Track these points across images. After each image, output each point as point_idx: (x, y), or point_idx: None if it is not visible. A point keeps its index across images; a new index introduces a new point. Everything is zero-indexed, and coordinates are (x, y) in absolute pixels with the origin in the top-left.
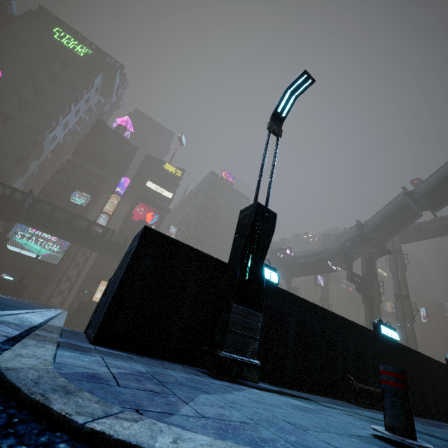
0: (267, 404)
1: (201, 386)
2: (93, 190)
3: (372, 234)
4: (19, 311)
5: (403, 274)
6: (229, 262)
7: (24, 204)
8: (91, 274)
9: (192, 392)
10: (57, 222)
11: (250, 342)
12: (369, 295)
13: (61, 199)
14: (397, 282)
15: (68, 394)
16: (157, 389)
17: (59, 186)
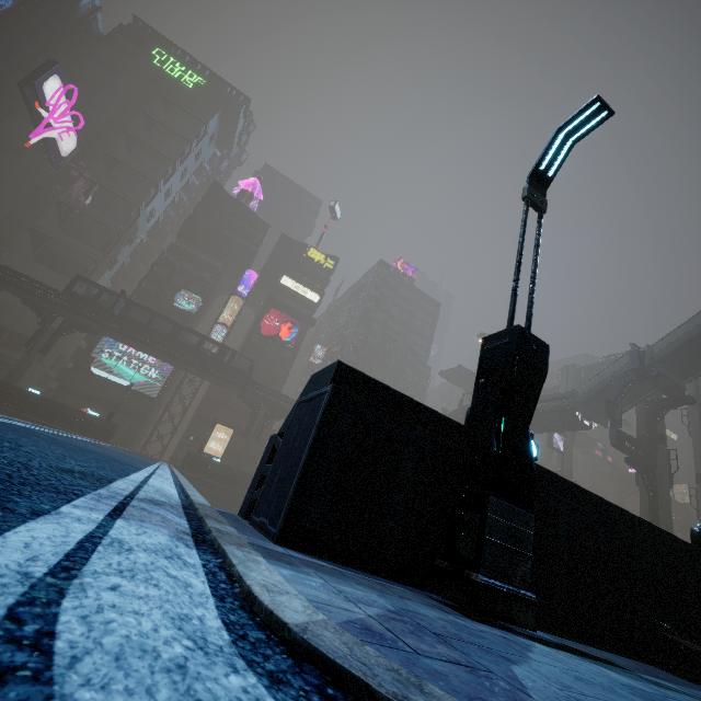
0: (597, 685)
1: (482, 641)
2: (205, 289)
3: (660, 369)
4: (140, 473)
5: None
6: (472, 424)
7: (115, 309)
8: (201, 413)
9: (496, 660)
10: (157, 337)
11: (519, 561)
12: (649, 472)
13: (161, 302)
14: None
15: (424, 693)
16: (459, 657)
17: (159, 284)
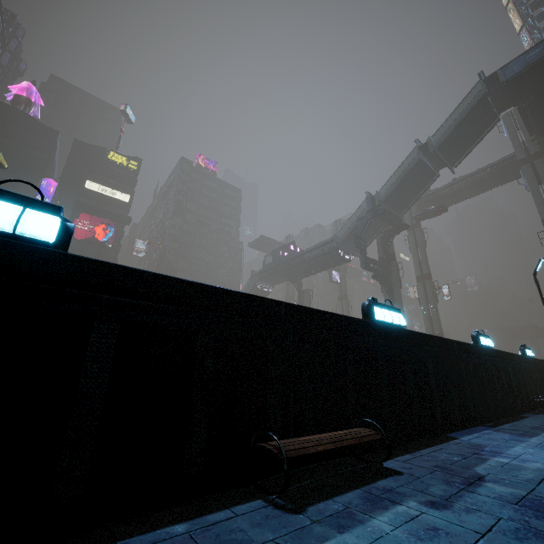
0: None
1: None
2: None
3: (386, 207)
4: None
5: (423, 252)
6: None
7: None
8: None
9: None
10: None
11: None
12: (388, 281)
13: None
14: (417, 262)
15: None
16: None
17: None
